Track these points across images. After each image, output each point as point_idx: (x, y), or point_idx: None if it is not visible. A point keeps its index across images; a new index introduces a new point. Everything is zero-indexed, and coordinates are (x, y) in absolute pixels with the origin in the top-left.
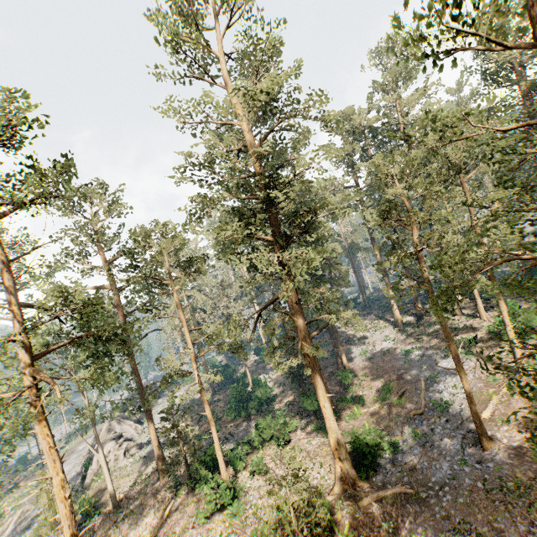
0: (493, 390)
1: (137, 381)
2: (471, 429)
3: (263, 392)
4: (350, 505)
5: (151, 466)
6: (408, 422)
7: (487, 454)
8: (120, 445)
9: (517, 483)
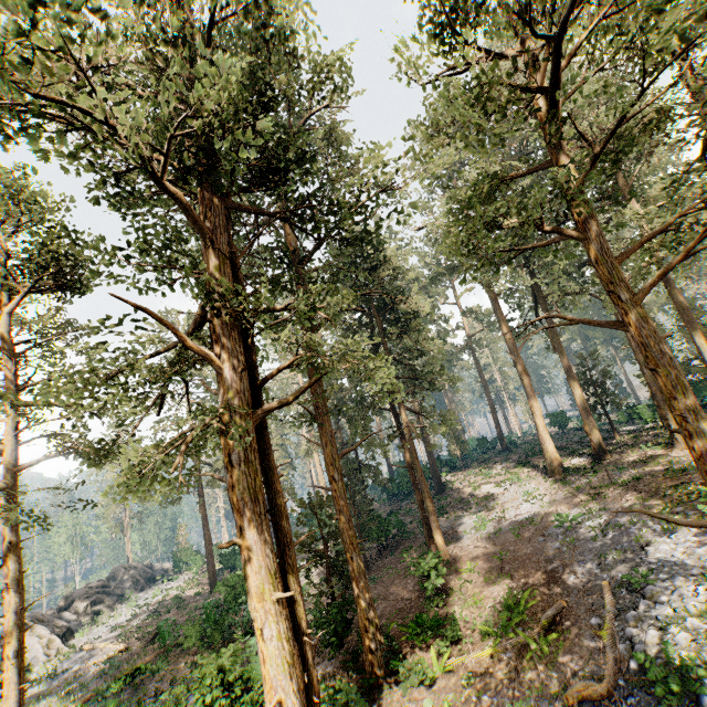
0: None
1: None
2: None
3: None
4: None
5: None
6: None
7: None
8: None
9: None
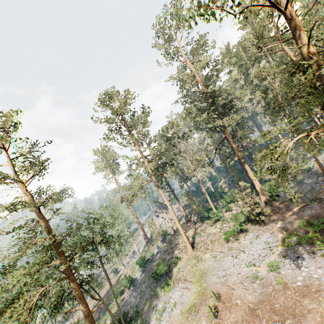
0: None
1: (170, 188)
2: (320, 172)
3: (220, 189)
4: (269, 207)
5: (181, 222)
6: (292, 180)
7: None
8: (164, 219)
9: None
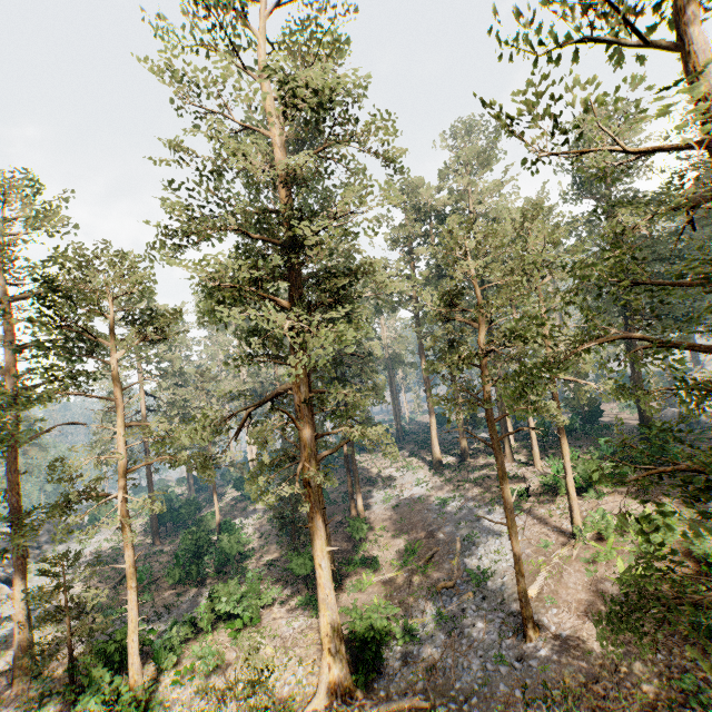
0: (544, 559)
1: (12, 504)
2: (514, 610)
3: (233, 542)
4: None
5: (5, 660)
6: (433, 598)
7: (531, 647)
8: None
9: (565, 690)
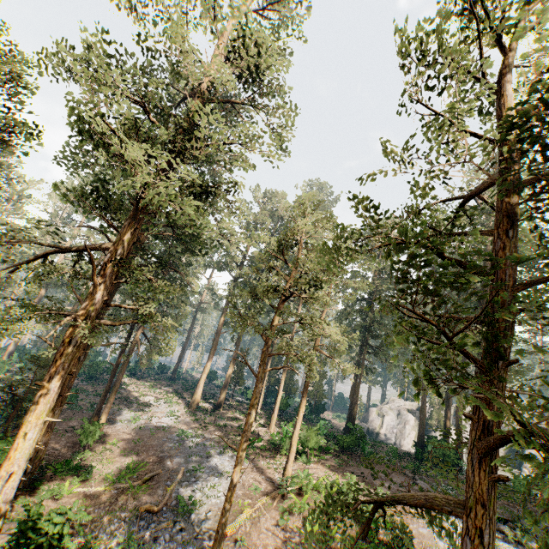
0: (250, 502)
1: None
2: (205, 545)
3: None
4: None
5: None
6: (130, 521)
7: None
8: None
9: None
